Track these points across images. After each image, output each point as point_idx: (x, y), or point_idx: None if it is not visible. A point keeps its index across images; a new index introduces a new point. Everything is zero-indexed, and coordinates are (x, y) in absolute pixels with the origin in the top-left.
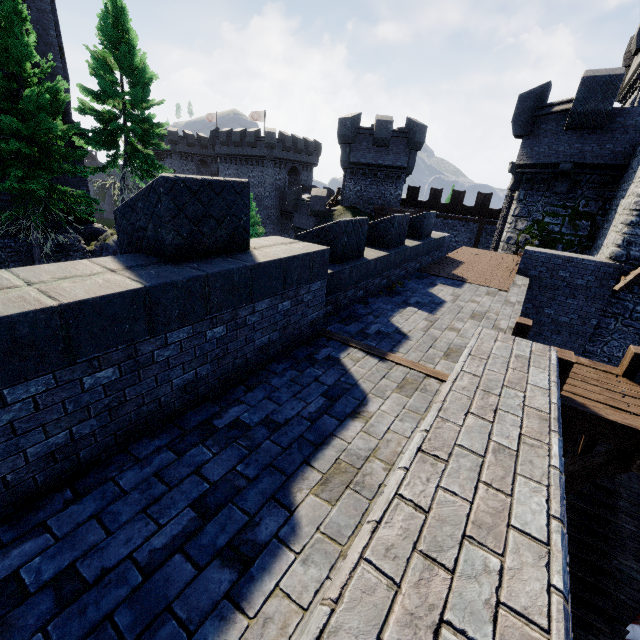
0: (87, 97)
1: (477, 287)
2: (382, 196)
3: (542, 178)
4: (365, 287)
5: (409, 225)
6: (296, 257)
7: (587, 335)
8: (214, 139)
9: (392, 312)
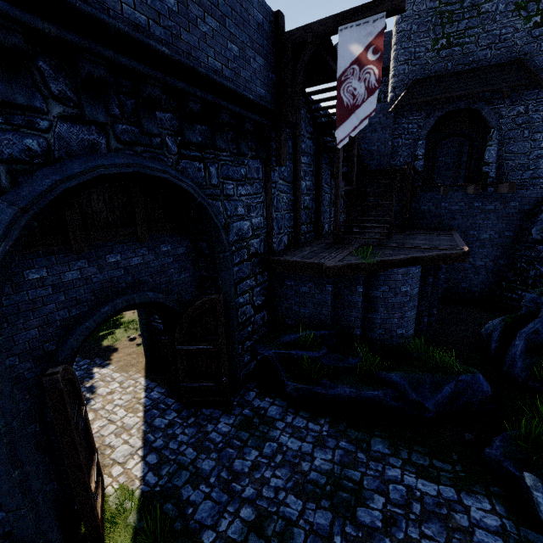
0: None
1: None
2: None
3: None
4: None
5: None
6: None
7: (389, 154)
8: None
9: None
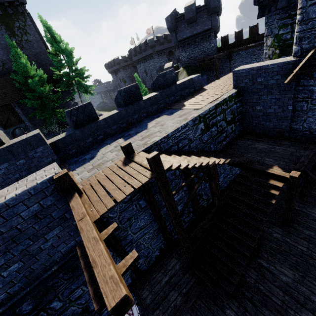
0: (56, 70)
1: (183, 111)
2: (203, 52)
3: (270, 1)
4: (103, 133)
5: (156, 83)
6: (14, 144)
7: (288, 118)
8: (131, 54)
9: (107, 144)
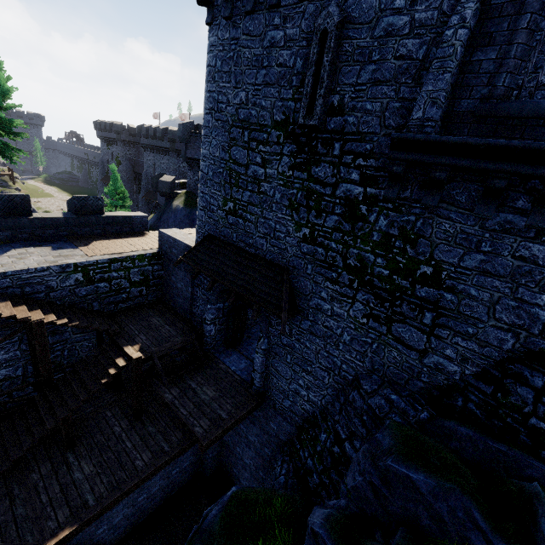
0: None
1: (74, 251)
2: None
3: None
4: None
5: (71, 204)
6: None
7: (189, 299)
8: (140, 132)
9: None
